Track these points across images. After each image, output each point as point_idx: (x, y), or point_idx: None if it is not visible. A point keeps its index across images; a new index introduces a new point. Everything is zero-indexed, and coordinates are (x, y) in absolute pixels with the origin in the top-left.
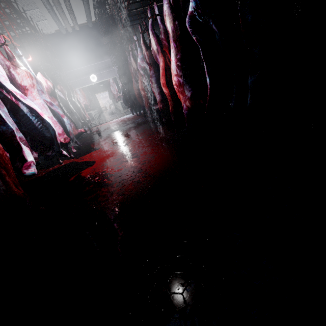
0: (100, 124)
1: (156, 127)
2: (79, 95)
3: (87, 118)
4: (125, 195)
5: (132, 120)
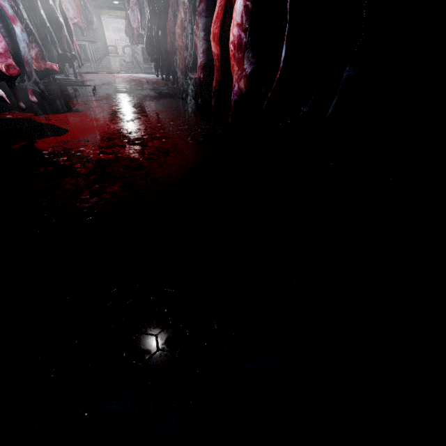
0: (98, 72)
1: (186, 109)
2: (68, 1)
3: (76, 51)
4: (103, 198)
5: (153, 85)
